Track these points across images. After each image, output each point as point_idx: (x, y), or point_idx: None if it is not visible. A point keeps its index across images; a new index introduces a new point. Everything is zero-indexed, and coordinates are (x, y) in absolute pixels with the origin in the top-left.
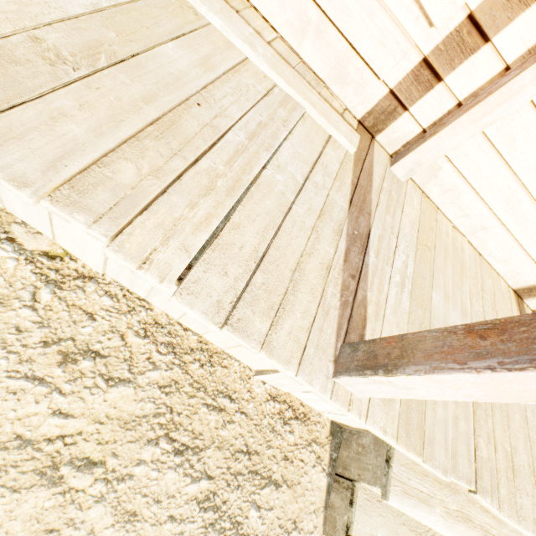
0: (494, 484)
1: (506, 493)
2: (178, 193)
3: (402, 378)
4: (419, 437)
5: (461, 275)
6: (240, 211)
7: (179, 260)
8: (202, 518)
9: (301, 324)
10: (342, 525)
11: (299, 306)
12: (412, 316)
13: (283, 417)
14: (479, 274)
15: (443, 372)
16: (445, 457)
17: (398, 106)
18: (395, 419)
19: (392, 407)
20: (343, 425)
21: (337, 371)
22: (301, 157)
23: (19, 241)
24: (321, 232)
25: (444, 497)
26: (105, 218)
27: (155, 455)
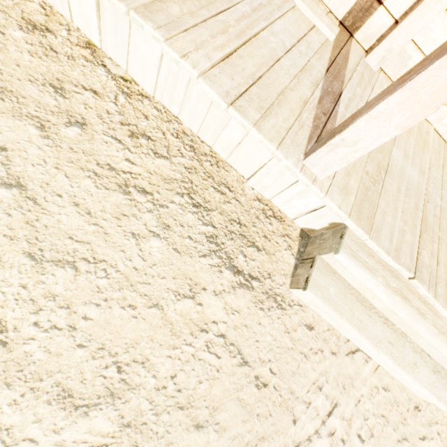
0: (432, 282)
1: (443, 293)
2: (204, 28)
3: (351, 128)
4: (368, 224)
5: (423, 148)
6: (244, 49)
7: (204, 62)
8: (208, 246)
9: (282, 125)
10: (303, 280)
11: (281, 115)
12: (372, 155)
13: (265, 213)
14: (442, 154)
15: (379, 104)
16: (389, 245)
17: (374, 2)
18: (349, 205)
19: (347, 198)
20: (310, 233)
21: (306, 157)
22: (290, 33)
23: (108, 68)
24: (301, 80)
25: (386, 276)
26: (162, 28)
27: (181, 202)
